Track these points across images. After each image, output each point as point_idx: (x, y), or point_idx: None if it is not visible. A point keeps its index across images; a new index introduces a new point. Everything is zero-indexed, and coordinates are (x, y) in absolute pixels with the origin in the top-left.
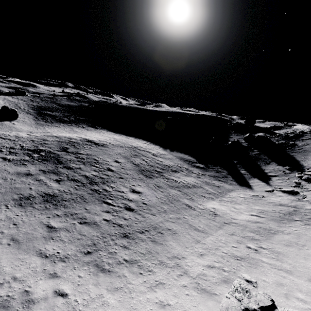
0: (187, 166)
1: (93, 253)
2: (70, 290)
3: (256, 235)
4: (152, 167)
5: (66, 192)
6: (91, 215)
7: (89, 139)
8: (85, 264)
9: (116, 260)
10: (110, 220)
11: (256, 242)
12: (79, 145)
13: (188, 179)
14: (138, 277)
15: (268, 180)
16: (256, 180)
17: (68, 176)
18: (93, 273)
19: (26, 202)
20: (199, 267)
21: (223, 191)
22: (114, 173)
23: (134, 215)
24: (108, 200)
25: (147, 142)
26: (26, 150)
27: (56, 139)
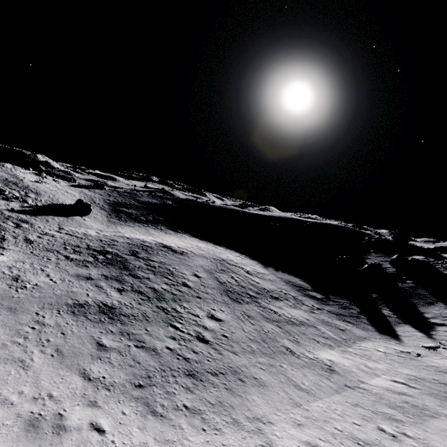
0: (296, 294)
1: (145, 387)
2: (109, 427)
3: (398, 414)
4: (244, 289)
5: (127, 305)
6: (151, 339)
7: (166, 244)
8: (133, 399)
9: (173, 403)
10: (174, 350)
11: (396, 424)
12: (153, 250)
13: (295, 312)
14: (199, 434)
15: (429, 329)
16: (408, 327)
17: (132, 286)
18: (141, 413)
19: (80, 310)
20: (293, 440)
21: (350, 338)
22: (191, 289)
23: (208, 349)
24: (176, 324)
25: (242, 255)
26: (92, 250)
27: (127, 240)
